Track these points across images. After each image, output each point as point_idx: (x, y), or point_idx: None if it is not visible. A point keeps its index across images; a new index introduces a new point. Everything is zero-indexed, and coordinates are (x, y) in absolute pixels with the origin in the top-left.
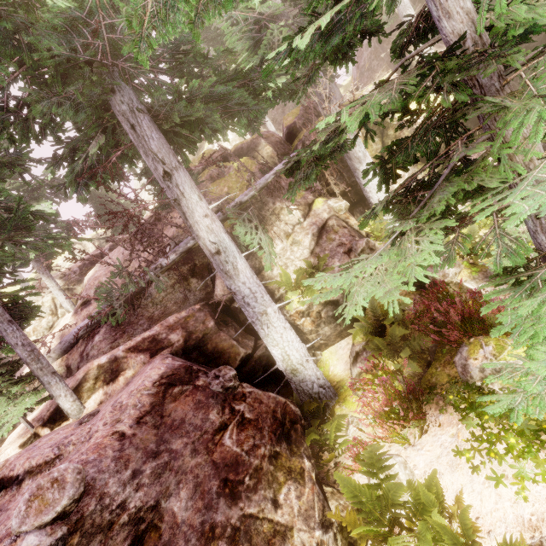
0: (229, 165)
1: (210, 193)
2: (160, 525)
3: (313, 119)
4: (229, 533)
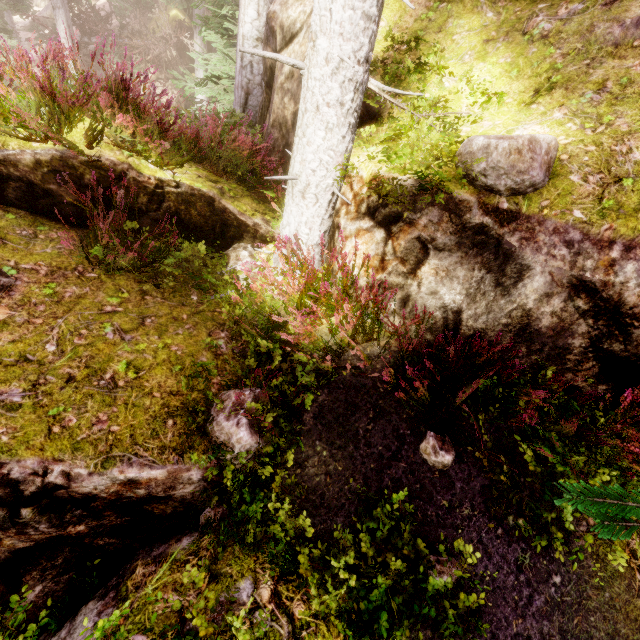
0: (171, 11)
1: (152, 19)
2: None
3: (150, 34)
4: None
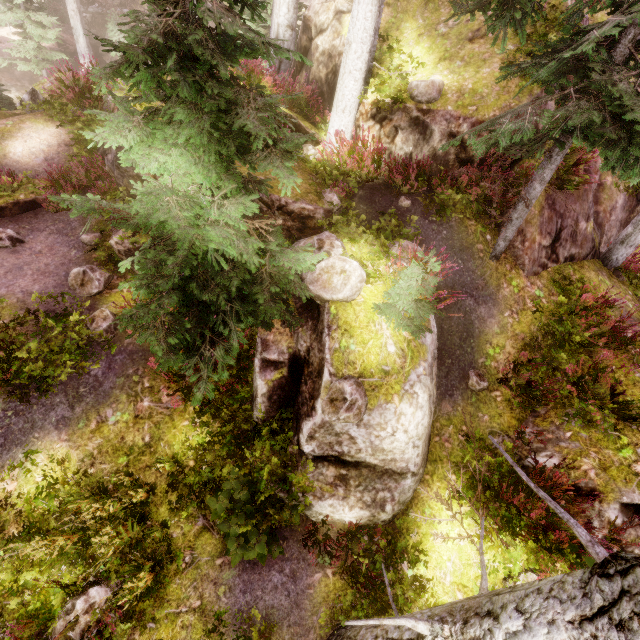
0: None
1: None
2: (11, 71)
3: None
4: (23, 85)
